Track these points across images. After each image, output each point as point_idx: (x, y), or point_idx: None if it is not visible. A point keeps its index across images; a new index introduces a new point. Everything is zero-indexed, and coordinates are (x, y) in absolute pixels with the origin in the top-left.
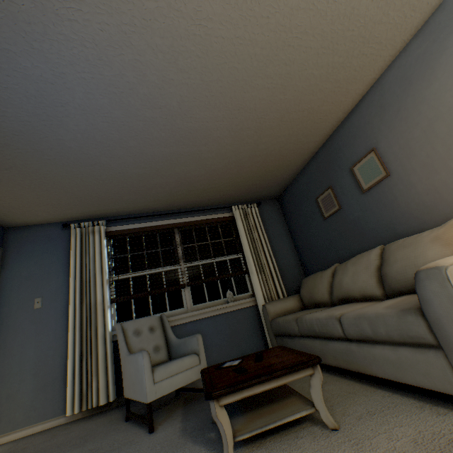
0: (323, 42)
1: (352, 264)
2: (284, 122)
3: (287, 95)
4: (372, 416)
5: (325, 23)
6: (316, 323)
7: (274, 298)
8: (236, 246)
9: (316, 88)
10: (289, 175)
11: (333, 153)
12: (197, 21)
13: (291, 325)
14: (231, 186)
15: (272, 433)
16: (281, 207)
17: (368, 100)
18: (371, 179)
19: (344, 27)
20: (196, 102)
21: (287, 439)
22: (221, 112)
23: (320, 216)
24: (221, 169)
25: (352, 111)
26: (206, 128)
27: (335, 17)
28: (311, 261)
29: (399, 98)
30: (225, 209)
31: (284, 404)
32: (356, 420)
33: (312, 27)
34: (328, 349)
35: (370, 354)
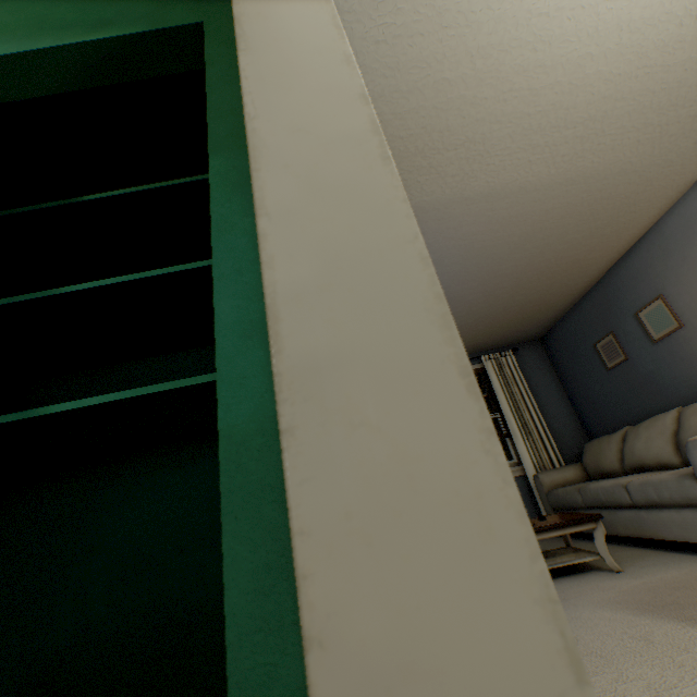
0: (581, 218)
1: (644, 428)
2: (544, 275)
3: (545, 257)
4: (656, 565)
5: (582, 207)
6: (601, 492)
7: (547, 467)
8: (491, 404)
9: (578, 245)
10: (554, 315)
11: (611, 294)
12: (463, 238)
13: (573, 495)
14: (480, 336)
15: (562, 576)
16: (545, 351)
17: (647, 242)
18: (662, 329)
19: (602, 204)
20: (453, 281)
21: (575, 577)
22: (477, 282)
23: (601, 366)
24: (471, 323)
25: (629, 251)
26: (460, 296)
27: (591, 202)
28: (595, 421)
29: (683, 246)
30: (472, 360)
31: (571, 555)
32: (640, 567)
33: (568, 213)
34: (617, 518)
35: (658, 519)
